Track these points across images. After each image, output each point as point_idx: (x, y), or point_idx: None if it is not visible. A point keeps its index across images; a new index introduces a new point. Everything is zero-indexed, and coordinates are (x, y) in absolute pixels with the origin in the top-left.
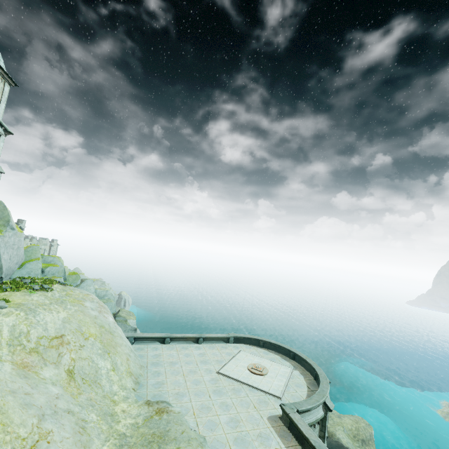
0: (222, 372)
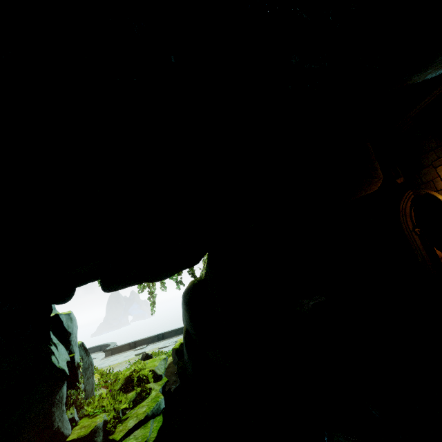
0: None
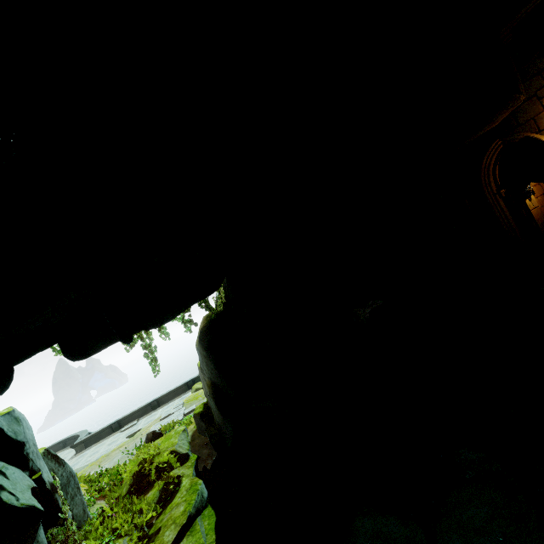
0: None
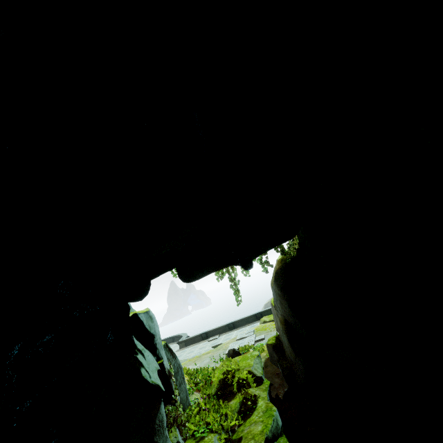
0: None
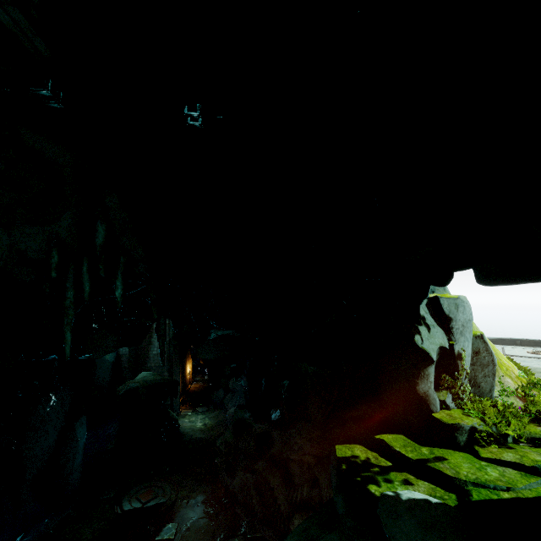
0: (509, 354)
